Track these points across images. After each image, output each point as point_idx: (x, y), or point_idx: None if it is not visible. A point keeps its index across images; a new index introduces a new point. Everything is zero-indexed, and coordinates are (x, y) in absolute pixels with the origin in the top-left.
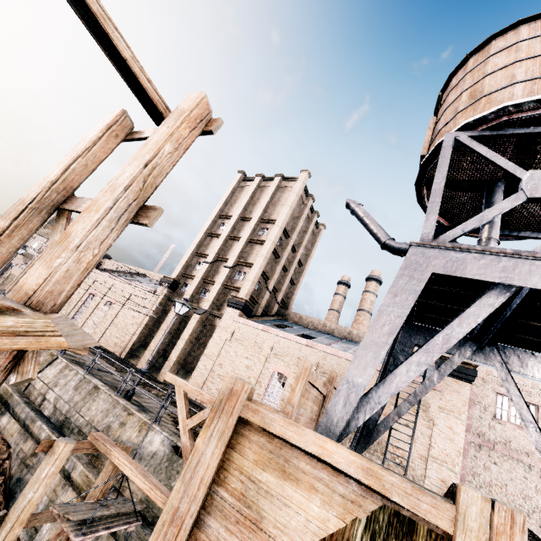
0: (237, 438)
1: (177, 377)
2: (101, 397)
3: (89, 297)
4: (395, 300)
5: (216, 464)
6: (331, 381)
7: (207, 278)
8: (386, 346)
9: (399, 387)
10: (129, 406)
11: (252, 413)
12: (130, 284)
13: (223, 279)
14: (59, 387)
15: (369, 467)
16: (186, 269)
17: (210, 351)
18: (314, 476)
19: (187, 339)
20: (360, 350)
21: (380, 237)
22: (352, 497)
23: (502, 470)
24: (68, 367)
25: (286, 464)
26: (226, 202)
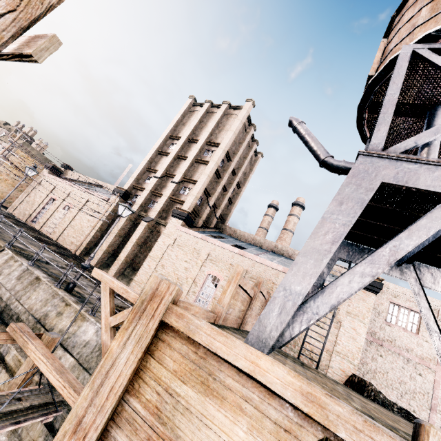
0: (158, 343)
1: (103, 273)
2: (41, 288)
3: (49, 200)
4: (340, 208)
5: (130, 372)
6: (259, 285)
7: (155, 191)
8: (329, 254)
9: (340, 298)
10: (67, 297)
11: (176, 318)
12: (85, 190)
13: (170, 192)
14: (3, 276)
15: (310, 391)
16: (137, 182)
17: (154, 253)
18: (242, 395)
19: (134, 242)
20: (300, 257)
21: (320, 154)
22: (287, 424)
23: (386, 361)
24: (14, 258)
25: (211, 378)
26: (176, 124)
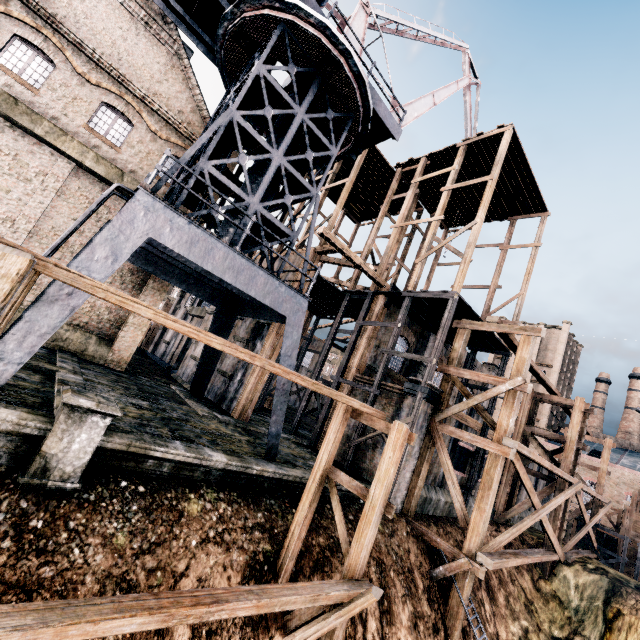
0: (635, 521)
1: None
2: None
3: None
4: None
5: (631, 526)
6: None
7: None
8: None
9: None
10: None
11: (638, 515)
12: None
13: None
14: None
15: None
16: None
17: None
18: None
19: None
20: None
21: None
22: None
23: None
24: None
25: None
26: None
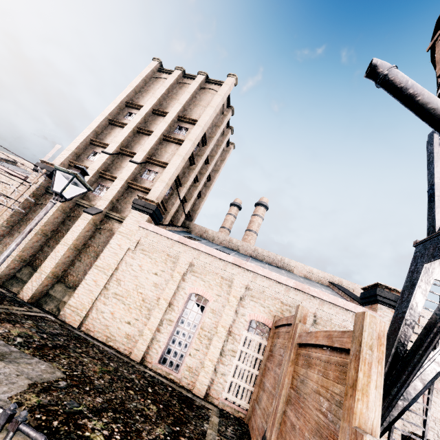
0: None
1: None
2: None
3: None
4: None
5: None
6: (303, 321)
7: (105, 172)
8: None
9: None
10: None
11: None
12: None
13: (128, 175)
14: None
15: None
16: (75, 157)
17: (103, 262)
18: None
19: (70, 244)
20: None
21: None
22: None
23: None
24: None
25: None
26: (135, 89)
